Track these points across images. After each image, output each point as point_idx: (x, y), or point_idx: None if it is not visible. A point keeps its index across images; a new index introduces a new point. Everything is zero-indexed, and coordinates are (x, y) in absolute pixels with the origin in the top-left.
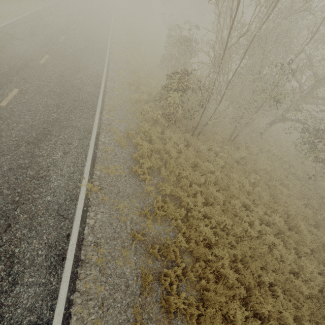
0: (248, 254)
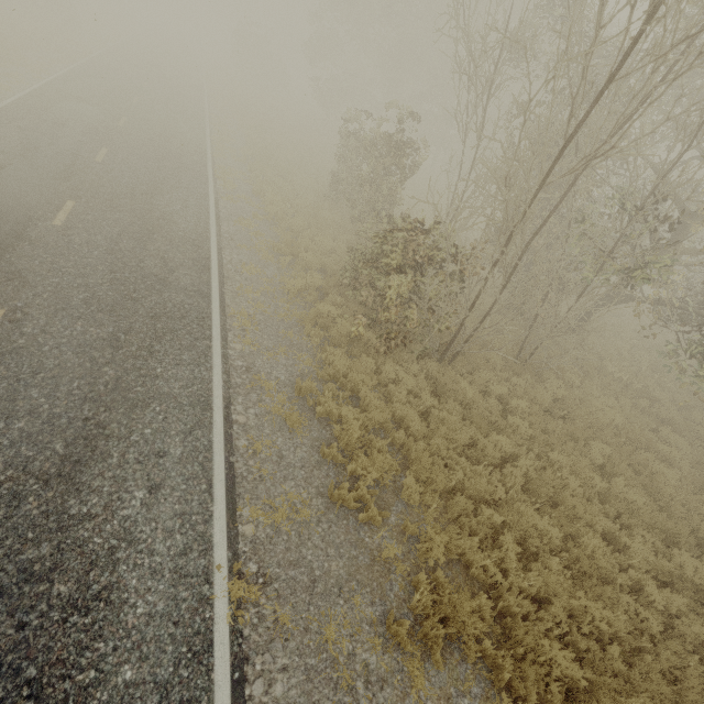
0: None
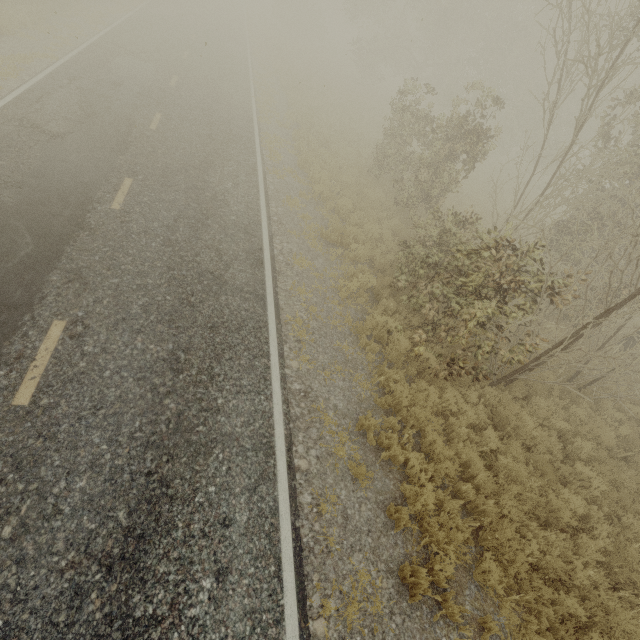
0: None
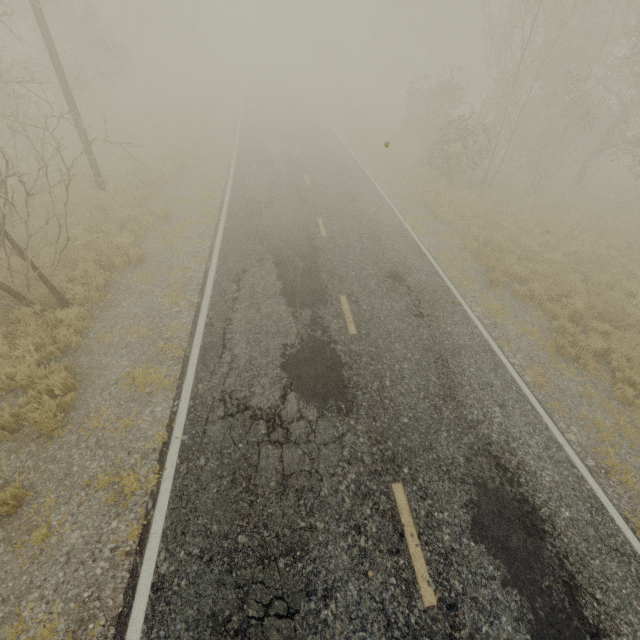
0: (579, 255)
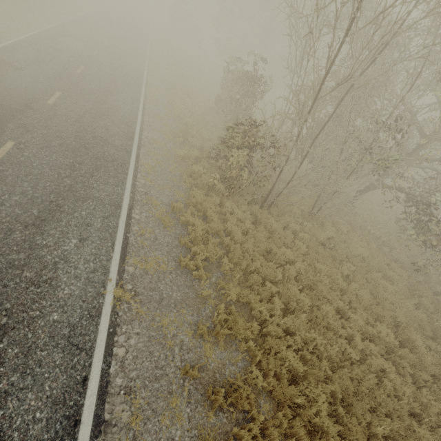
0: (351, 391)
